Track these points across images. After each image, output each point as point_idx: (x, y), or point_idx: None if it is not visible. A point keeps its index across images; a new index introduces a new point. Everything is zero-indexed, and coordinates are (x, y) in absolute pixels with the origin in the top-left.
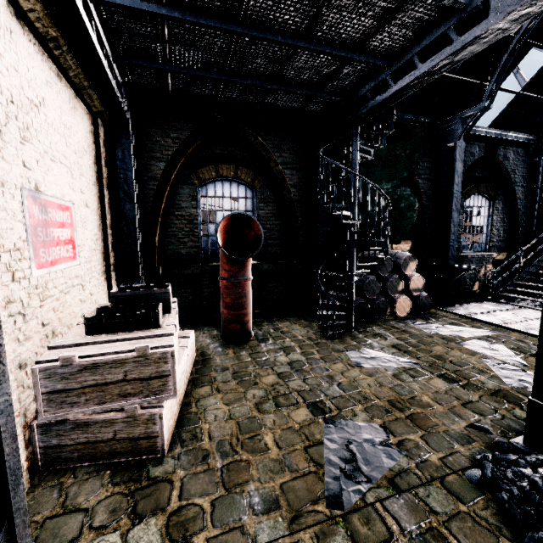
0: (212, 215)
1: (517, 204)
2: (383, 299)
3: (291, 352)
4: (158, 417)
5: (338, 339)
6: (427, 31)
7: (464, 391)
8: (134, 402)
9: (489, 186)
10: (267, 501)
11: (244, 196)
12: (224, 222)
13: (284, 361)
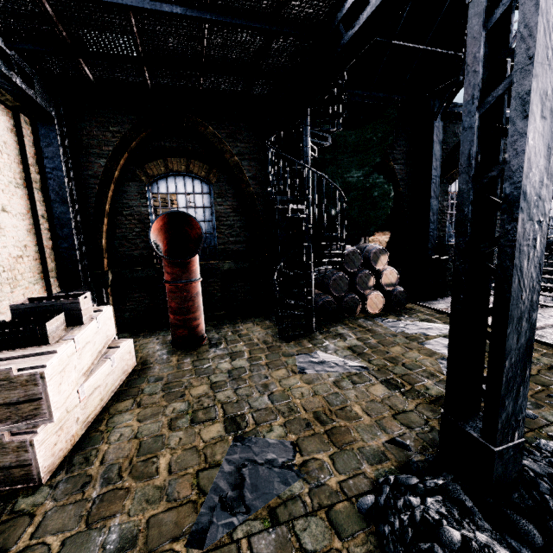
0: None
1: None
2: (352, 296)
3: (237, 358)
4: (28, 444)
5: (295, 342)
6: None
7: (402, 399)
8: (1, 429)
9: None
10: (124, 539)
11: (201, 191)
12: (159, 222)
13: (225, 369)
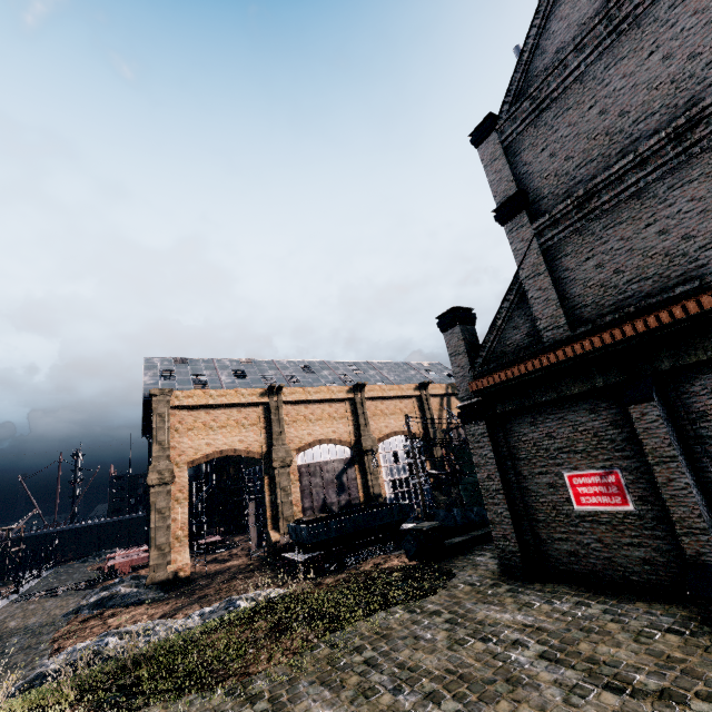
0: (323, 467)
1: None
2: None
3: None
4: None
5: None
6: None
7: None
8: None
9: None
10: None
11: None
12: None
13: None
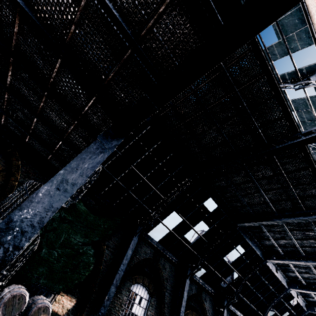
0: None
1: (164, 307)
2: None
3: None
4: None
5: None
6: None
7: None
8: None
9: (151, 282)
10: None
11: None
12: None
13: None
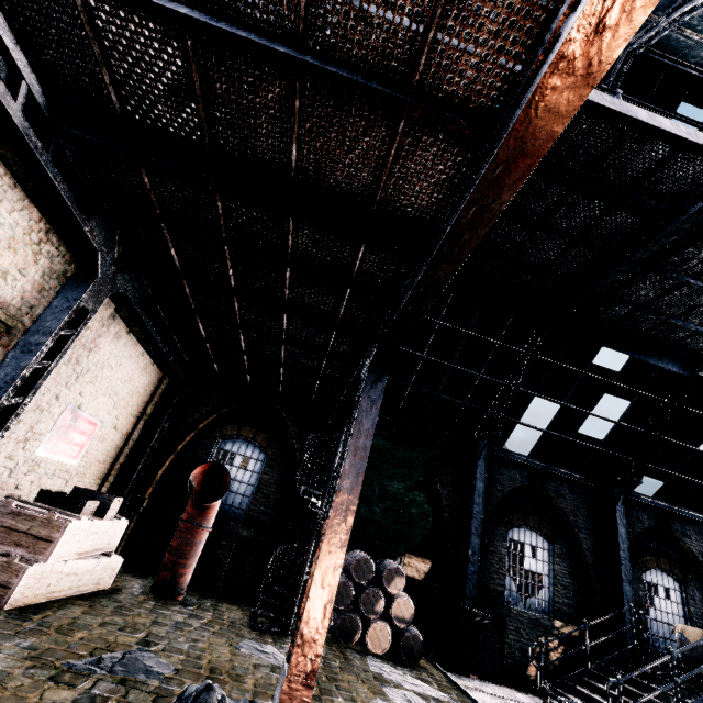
0: None
1: (585, 556)
2: (353, 615)
3: (195, 618)
4: (24, 570)
5: (260, 632)
6: (354, 373)
7: None
8: (19, 552)
9: (542, 522)
10: (31, 647)
11: (257, 458)
12: (203, 467)
13: (176, 619)
